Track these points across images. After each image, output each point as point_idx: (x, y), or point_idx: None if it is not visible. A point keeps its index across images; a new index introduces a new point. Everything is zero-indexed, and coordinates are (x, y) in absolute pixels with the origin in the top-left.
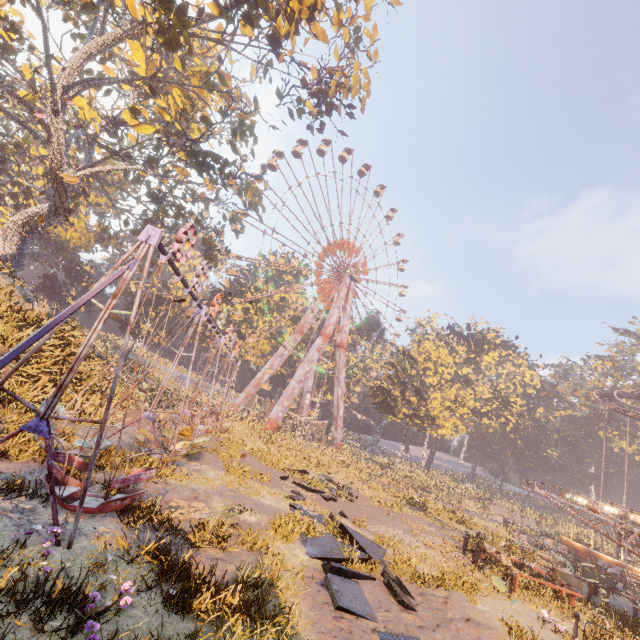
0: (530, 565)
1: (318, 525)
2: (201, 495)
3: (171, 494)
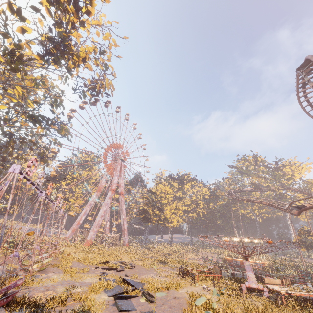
0: (204, 270)
1: (113, 283)
2: (50, 287)
3: (33, 292)
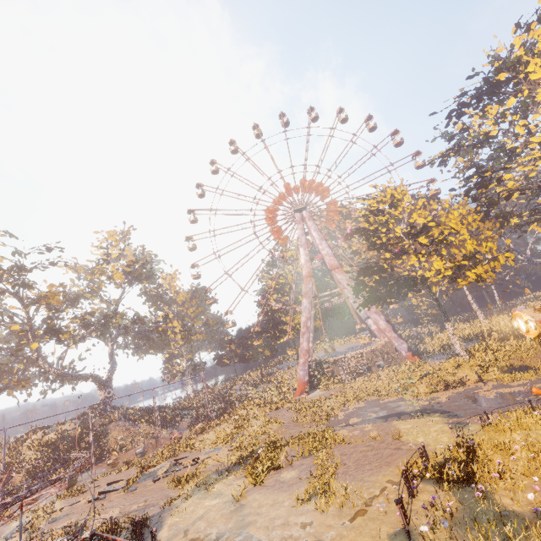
0: None
1: None
2: None
3: None
